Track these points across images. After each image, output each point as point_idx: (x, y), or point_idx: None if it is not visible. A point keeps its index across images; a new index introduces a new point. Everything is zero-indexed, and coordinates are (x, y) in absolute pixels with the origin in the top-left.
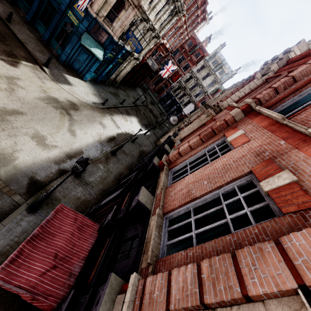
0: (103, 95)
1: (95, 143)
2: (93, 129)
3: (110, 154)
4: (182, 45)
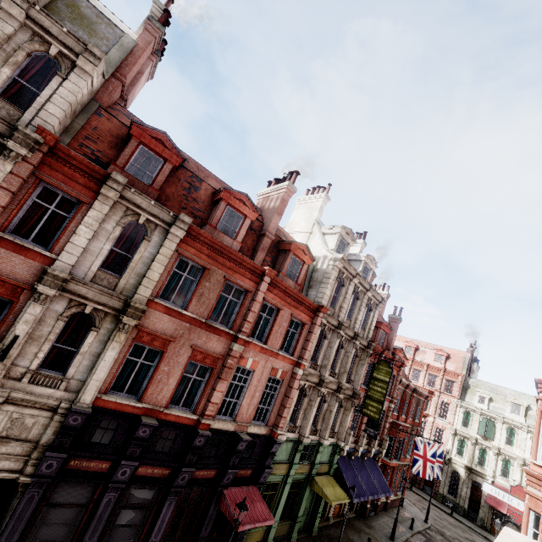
0: None
1: None
2: None
3: None
4: None
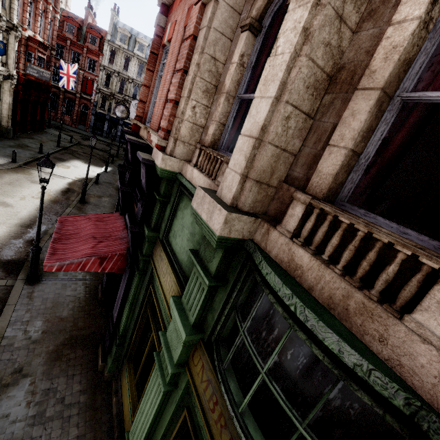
0: (2, 153)
1: (47, 203)
2: (29, 191)
3: (79, 205)
4: (61, 36)
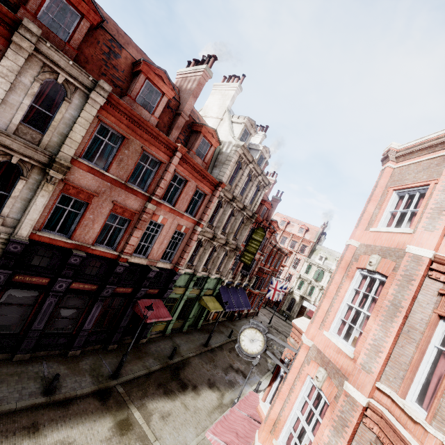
0: None
1: None
2: None
3: None
4: None
